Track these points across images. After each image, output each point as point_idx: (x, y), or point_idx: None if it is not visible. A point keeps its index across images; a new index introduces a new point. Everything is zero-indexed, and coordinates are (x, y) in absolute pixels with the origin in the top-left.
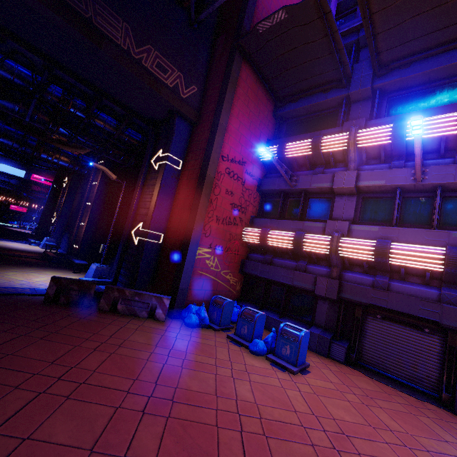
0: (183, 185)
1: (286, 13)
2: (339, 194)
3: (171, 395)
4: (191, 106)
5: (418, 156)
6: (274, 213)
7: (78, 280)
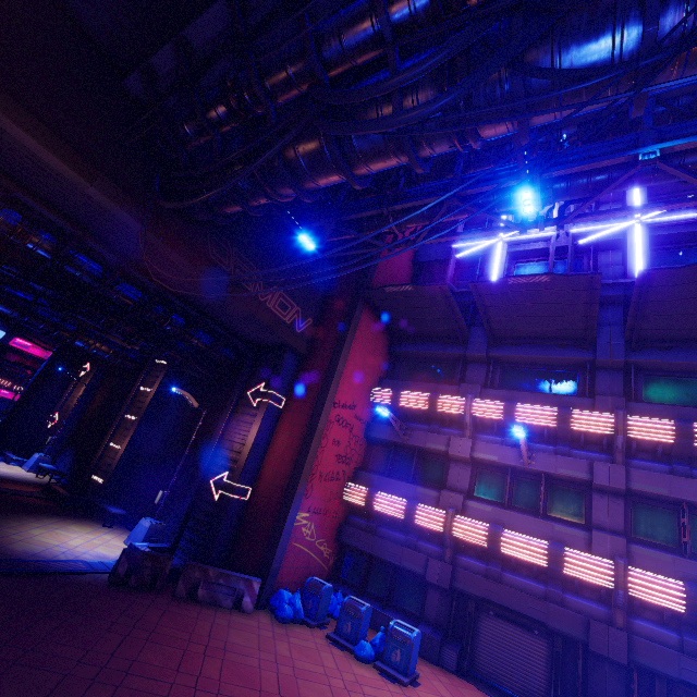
0: (284, 428)
1: (413, 288)
2: (454, 460)
3: None
4: (304, 339)
5: (523, 448)
6: (382, 466)
7: (154, 555)
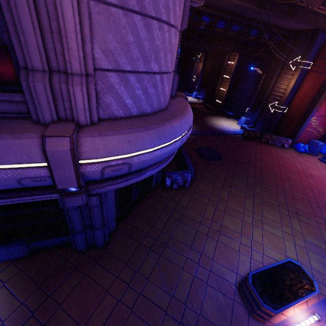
0: (309, 80)
1: None
2: None
3: (310, 175)
4: None
5: None
6: None
7: (254, 131)
